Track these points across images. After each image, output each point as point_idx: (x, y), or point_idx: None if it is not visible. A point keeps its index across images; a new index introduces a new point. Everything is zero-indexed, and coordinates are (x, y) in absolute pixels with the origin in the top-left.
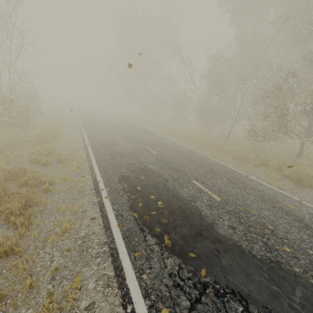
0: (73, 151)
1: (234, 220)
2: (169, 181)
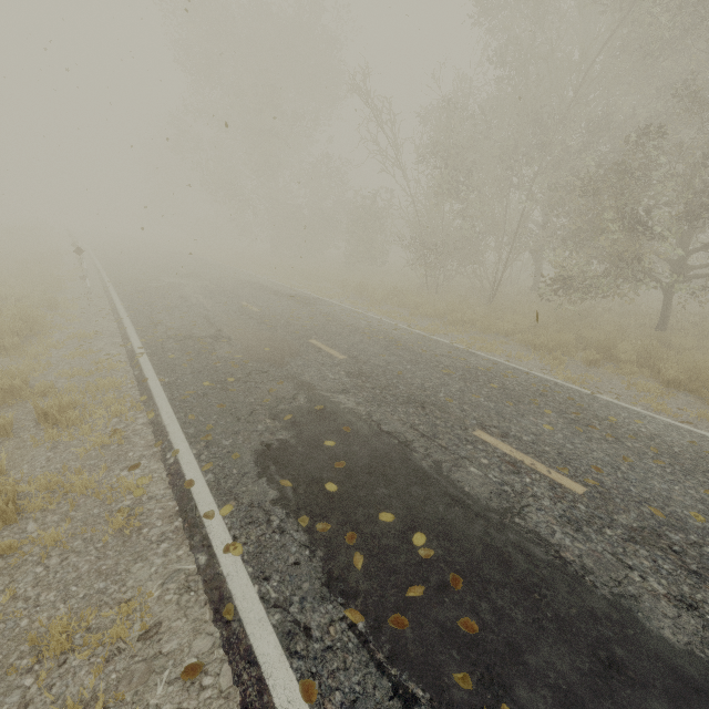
0: (93, 374)
1: (672, 569)
2: (414, 444)
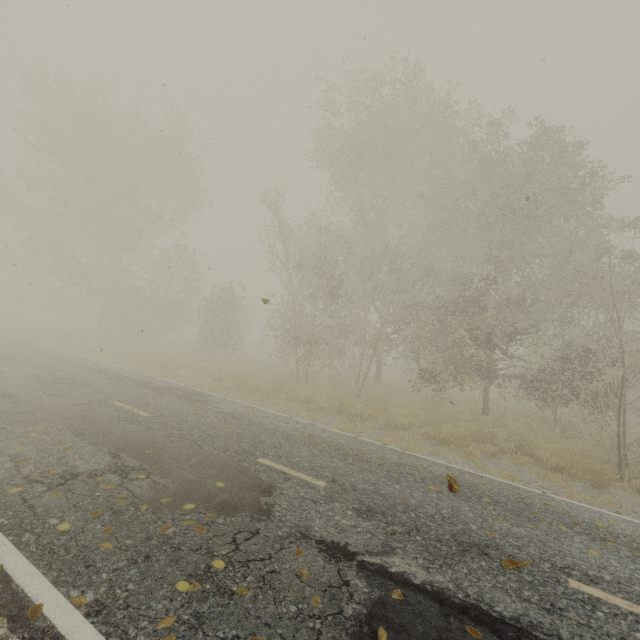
0: None
1: None
2: (562, 632)
